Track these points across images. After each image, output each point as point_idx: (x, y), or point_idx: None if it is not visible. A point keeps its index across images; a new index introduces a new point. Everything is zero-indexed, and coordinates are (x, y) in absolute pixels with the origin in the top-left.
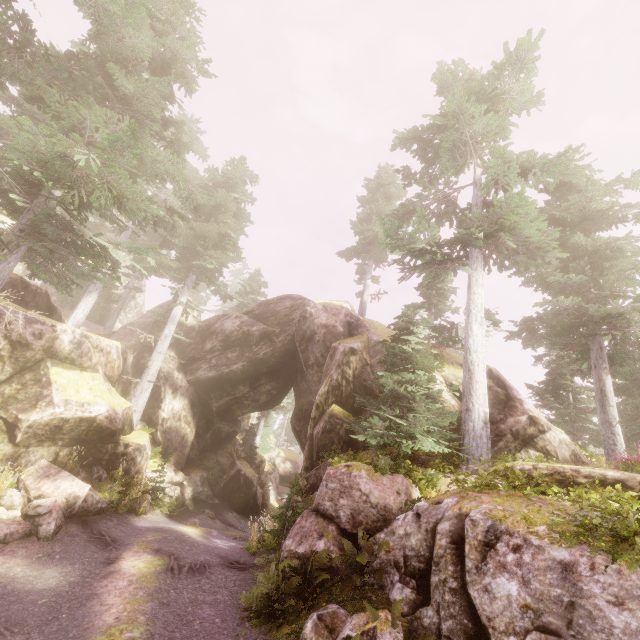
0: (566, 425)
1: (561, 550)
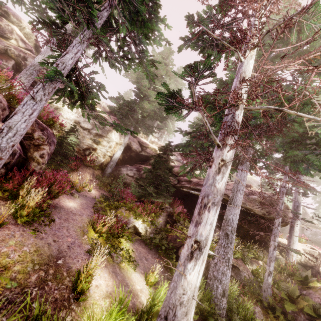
0: (318, 221)
1: (314, 230)
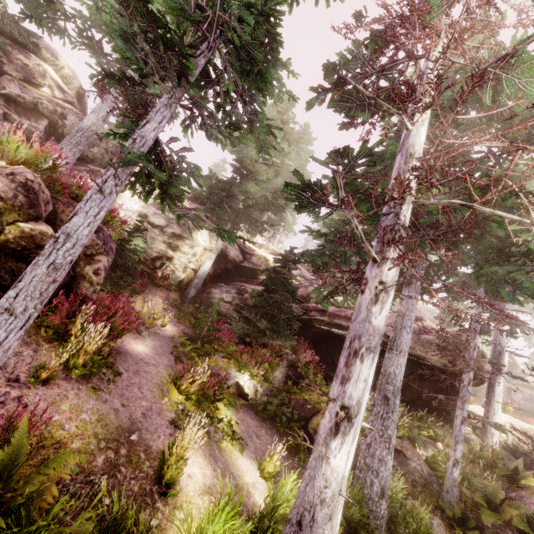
0: None
1: (529, 392)
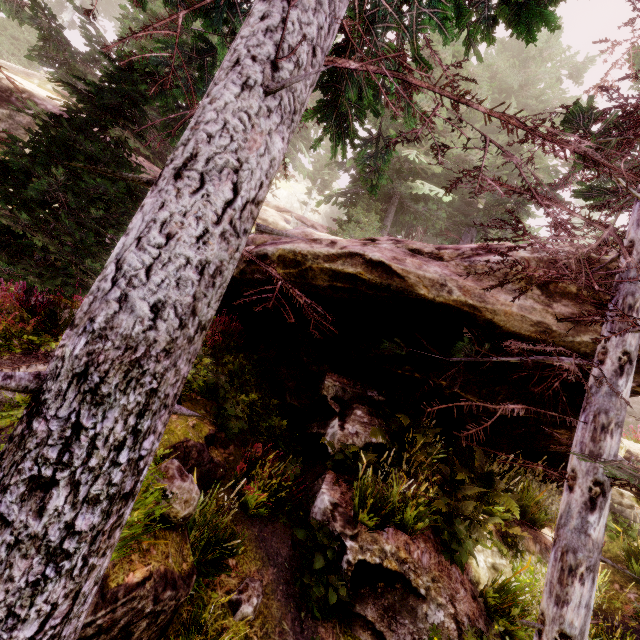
0: None
1: None
